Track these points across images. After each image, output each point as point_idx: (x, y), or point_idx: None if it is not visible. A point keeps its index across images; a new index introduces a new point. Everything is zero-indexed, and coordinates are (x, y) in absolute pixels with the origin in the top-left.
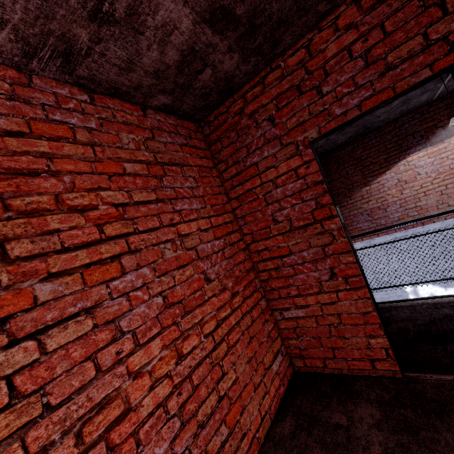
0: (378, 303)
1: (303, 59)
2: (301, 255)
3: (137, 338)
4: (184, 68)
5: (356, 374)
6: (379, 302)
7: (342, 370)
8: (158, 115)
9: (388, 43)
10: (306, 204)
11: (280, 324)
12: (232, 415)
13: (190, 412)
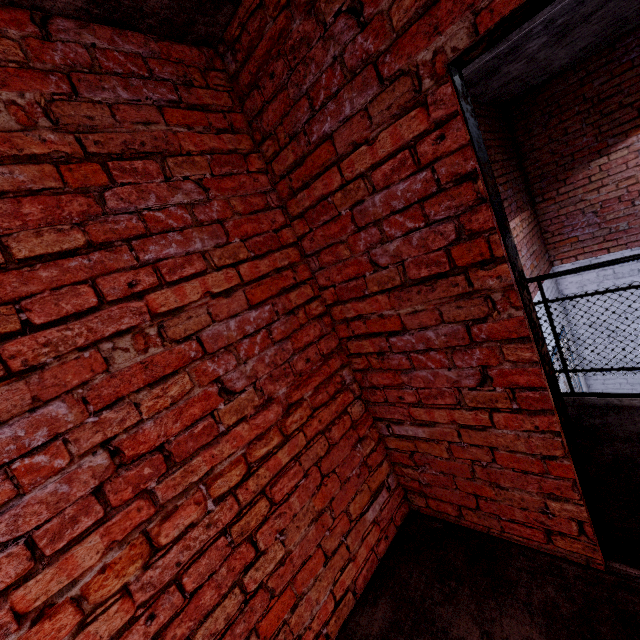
0: (584, 395)
1: None
2: (424, 336)
3: (40, 544)
4: None
5: (515, 541)
6: (587, 393)
7: (490, 530)
8: (90, 33)
9: None
10: (436, 230)
11: (388, 442)
12: (273, 615)
13: (178, 638)
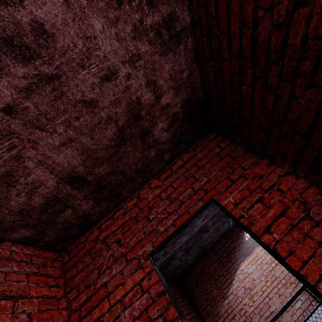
0: None
1: (136, 202)
2: None
3: None
4: (48, 208)
5: None
6: None
7: None
8: (15, 246)
9: (177, 192)
10: None
11: None
12: None
13: None
